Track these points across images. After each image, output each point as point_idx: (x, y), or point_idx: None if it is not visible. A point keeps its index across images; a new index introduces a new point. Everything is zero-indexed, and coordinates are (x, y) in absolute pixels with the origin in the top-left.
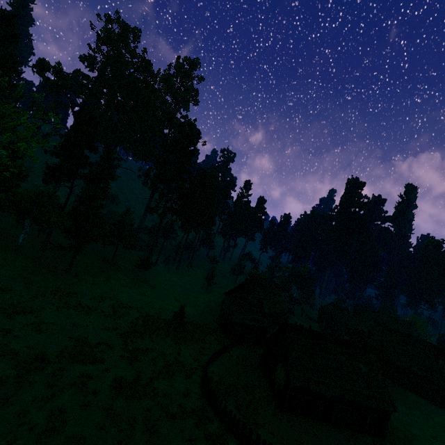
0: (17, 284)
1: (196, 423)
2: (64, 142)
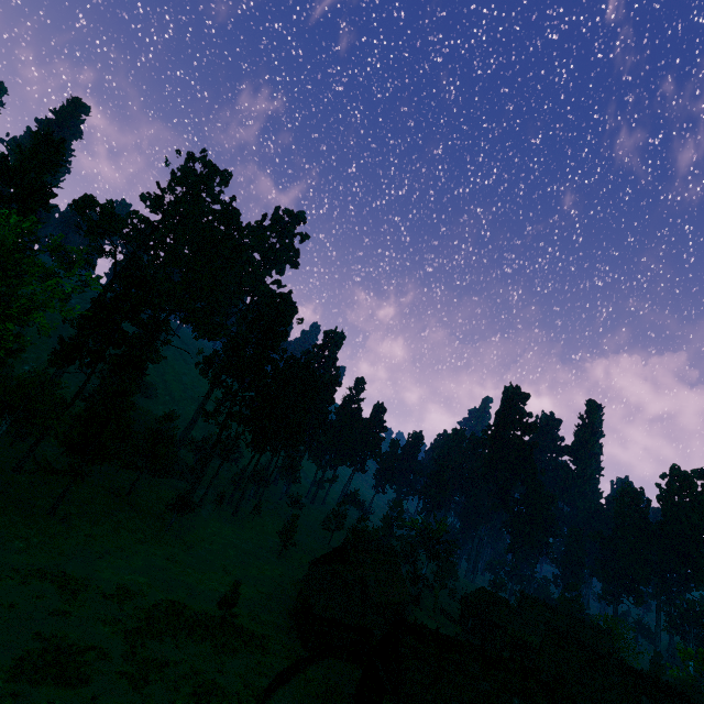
0: None
1: None
2: (96, 310)
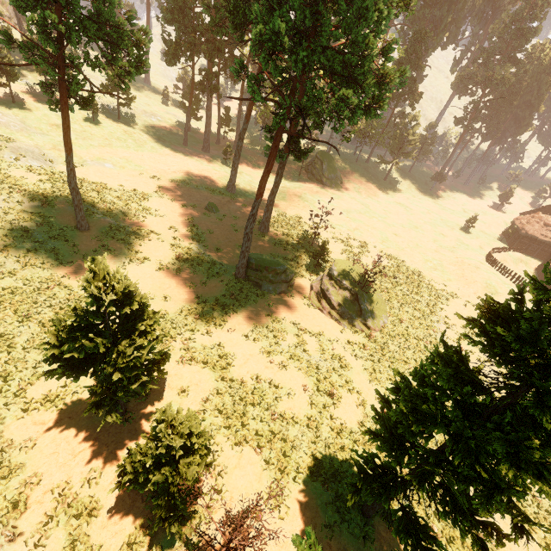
0: (364, 185)
1: (482, 264)
2: (397, 67)
